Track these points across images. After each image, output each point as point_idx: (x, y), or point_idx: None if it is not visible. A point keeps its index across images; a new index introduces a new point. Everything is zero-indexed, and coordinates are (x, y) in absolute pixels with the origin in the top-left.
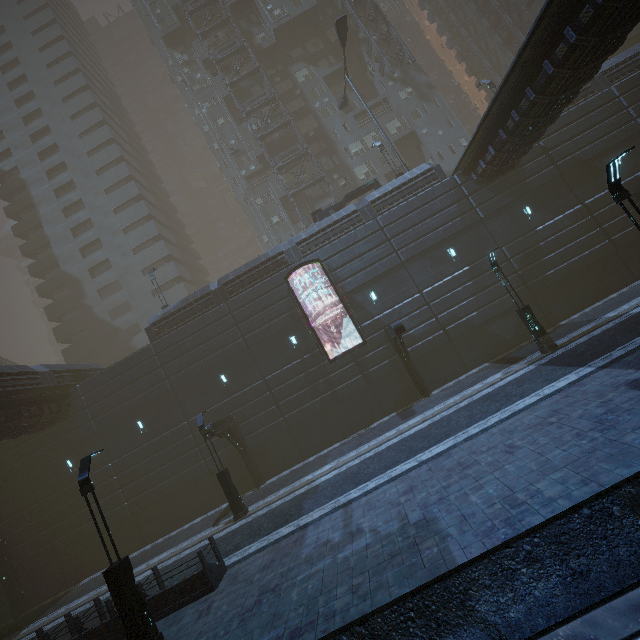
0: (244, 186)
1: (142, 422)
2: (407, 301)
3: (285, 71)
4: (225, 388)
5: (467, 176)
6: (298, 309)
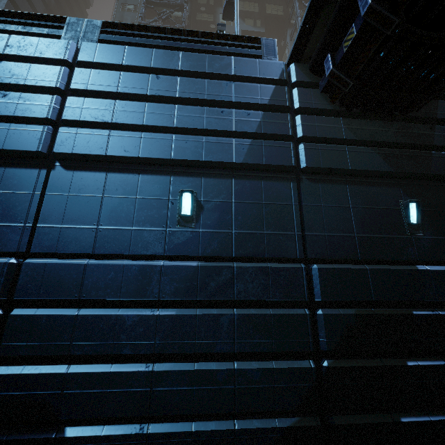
0: None
1: None
2: None
3: (214, 8)
4: None
5: (315, 76)
6: None
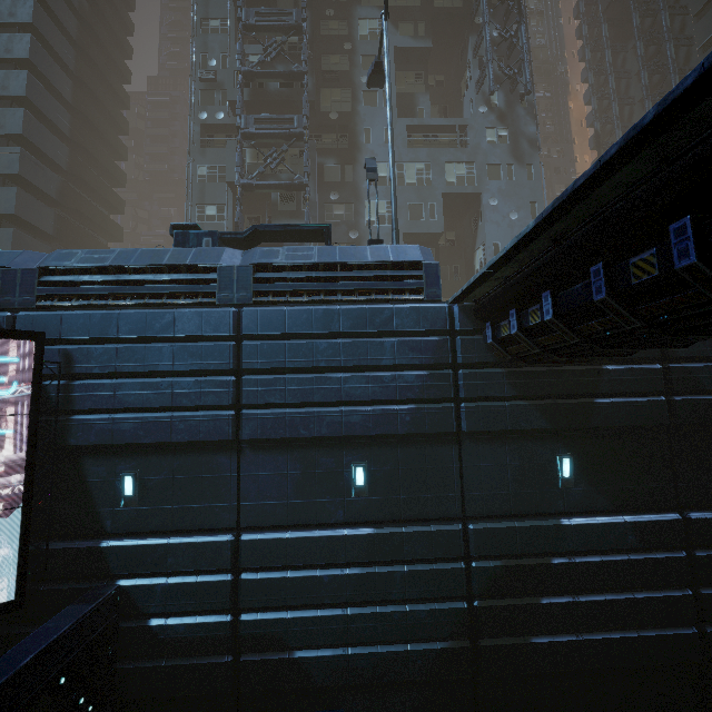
0: (193, 136)
1: None
2: (192, 541)
3: (347, 7)
4: None
5: (480, 322)
6: None
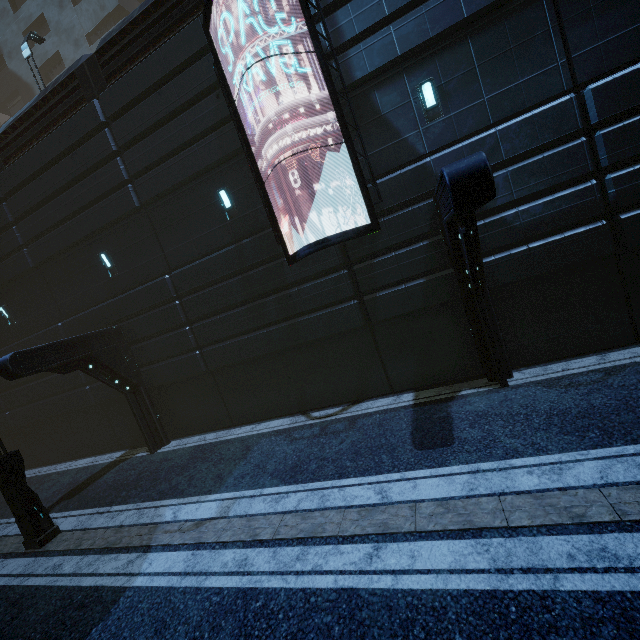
0: None
1: (8, 310)
2: (525, 117)
3: None
4: (111, 279)
5: None
6: (236, 123)
